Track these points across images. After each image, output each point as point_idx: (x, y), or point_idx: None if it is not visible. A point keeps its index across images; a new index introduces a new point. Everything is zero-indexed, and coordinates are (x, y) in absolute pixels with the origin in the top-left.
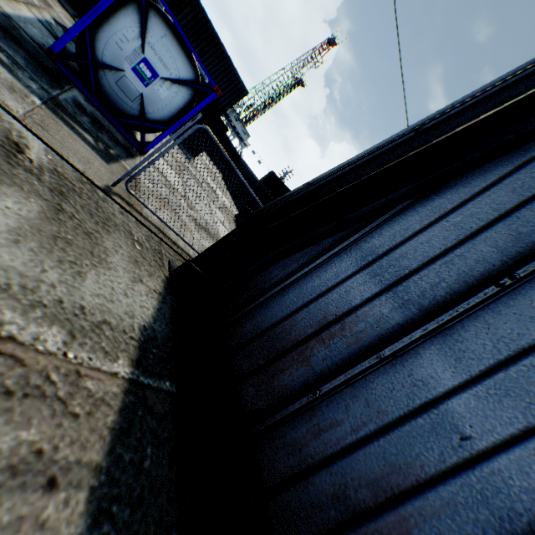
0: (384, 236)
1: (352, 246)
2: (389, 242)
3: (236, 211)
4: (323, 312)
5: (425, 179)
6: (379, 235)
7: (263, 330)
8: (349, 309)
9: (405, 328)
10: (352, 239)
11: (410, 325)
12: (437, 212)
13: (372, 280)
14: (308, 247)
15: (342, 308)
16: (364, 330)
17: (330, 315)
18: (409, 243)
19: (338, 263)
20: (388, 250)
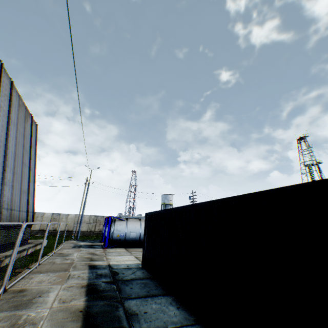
0: None
1: None
2: None
3: None
4: None
5: None
6: None
7: None
8: None
9: None
10: None
11: None
12: None
13: None
14: None
15: None
16: None
17: None
18: None
19: None
20: None
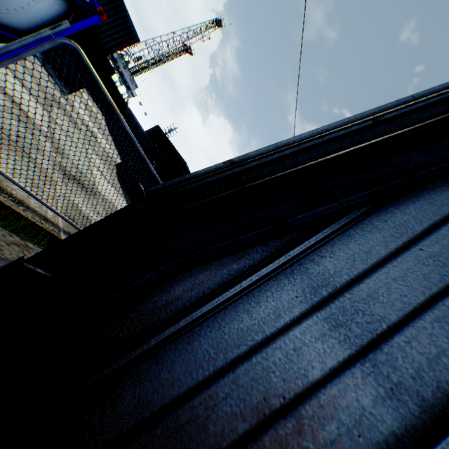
0: (338, 257)
1: (294, 265)
2: (349, 269)
3: (119, 159)
4: (262, 386)
5: (386, 185)
6: (332, 254)
7: (155, 413)
8: (305, 387)
9: (408, 444)
10: (293, 254)
11: (413, 439)
12: (404, 234)
13: (334, 333)
14: (227, 256)
15: (293, 382)
16: (337, 439)
17: (275, 396)
18: (377, 276)
19: (276, 292)
20: (349, 282)
